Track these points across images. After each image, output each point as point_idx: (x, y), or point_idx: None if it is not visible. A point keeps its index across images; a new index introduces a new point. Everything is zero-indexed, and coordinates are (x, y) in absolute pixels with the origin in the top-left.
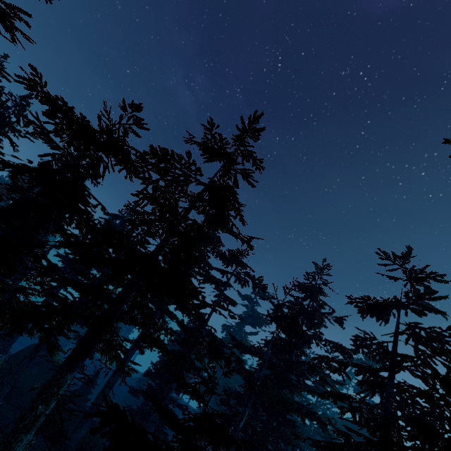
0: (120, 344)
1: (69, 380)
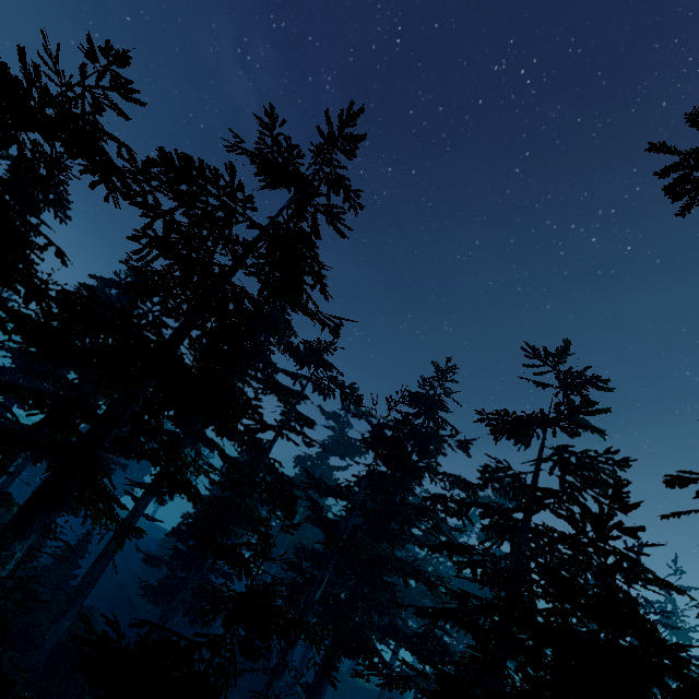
0: (109, 492)
1: (19, 553)
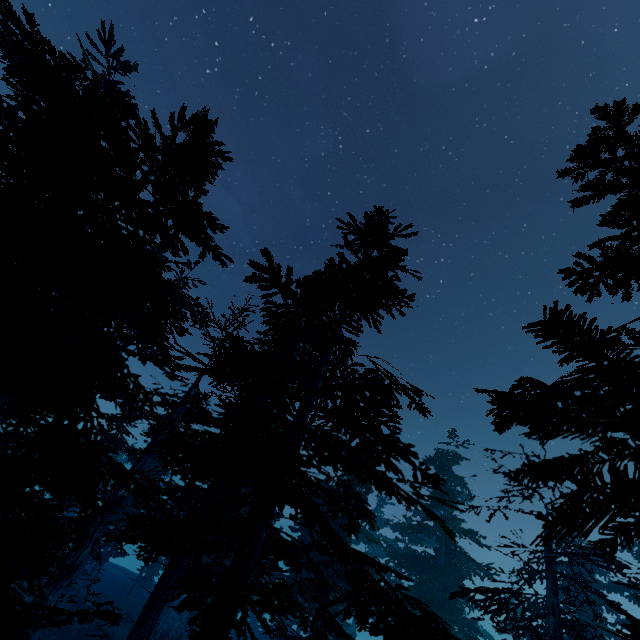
0: None
1: None
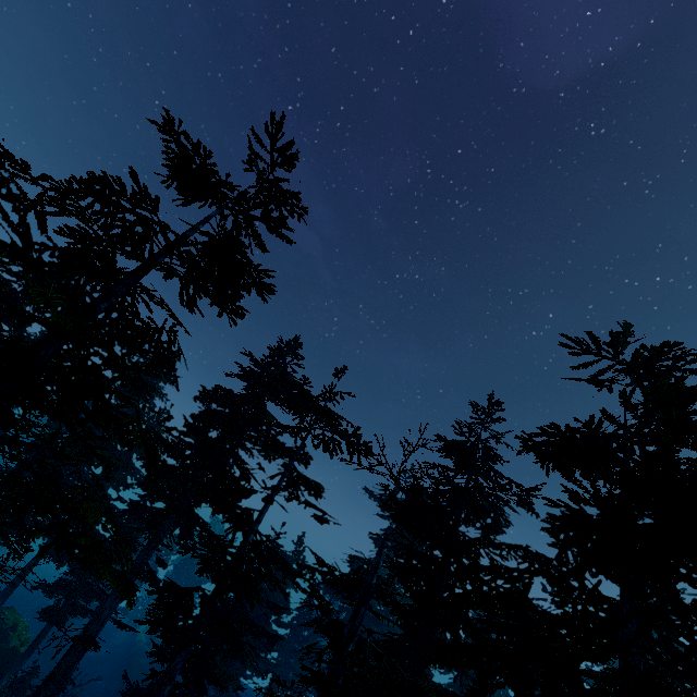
0: None
1: None
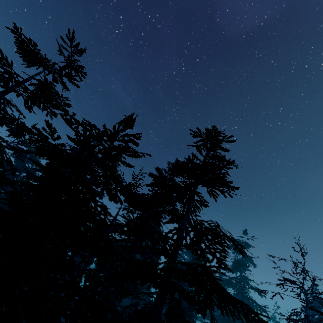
0: None
1: None
